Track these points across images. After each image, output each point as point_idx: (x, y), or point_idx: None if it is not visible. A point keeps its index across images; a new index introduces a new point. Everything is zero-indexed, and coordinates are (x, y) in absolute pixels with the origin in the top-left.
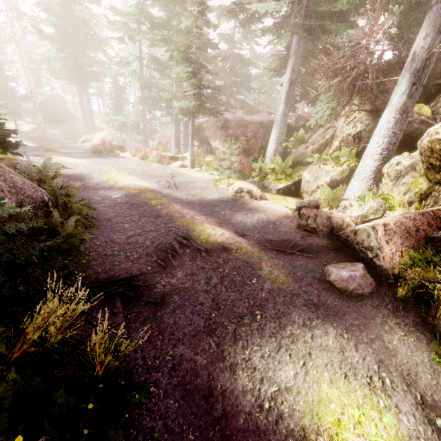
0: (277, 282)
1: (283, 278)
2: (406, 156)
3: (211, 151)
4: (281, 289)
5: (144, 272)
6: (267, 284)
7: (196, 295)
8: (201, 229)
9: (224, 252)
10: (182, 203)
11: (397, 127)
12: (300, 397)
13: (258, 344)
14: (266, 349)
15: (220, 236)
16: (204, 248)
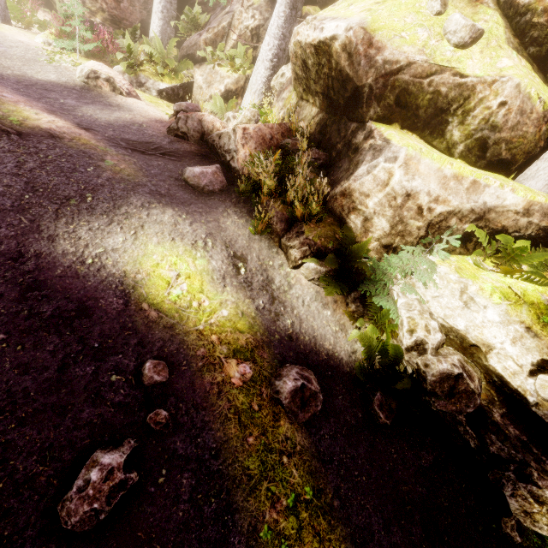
0: (121, 173)
1: (131, 172)
2: (290, 68)
3: (48, 2)
4: (124, 179)
5: None
6: (107, 173)
7: None
8: (12, 109)
9: (51, 139)
10: None
11: (286, 28)
12: (127, 254)
13: (87, 221)
14: (95, 224)
15: (47, 122)
16: (15, 130)
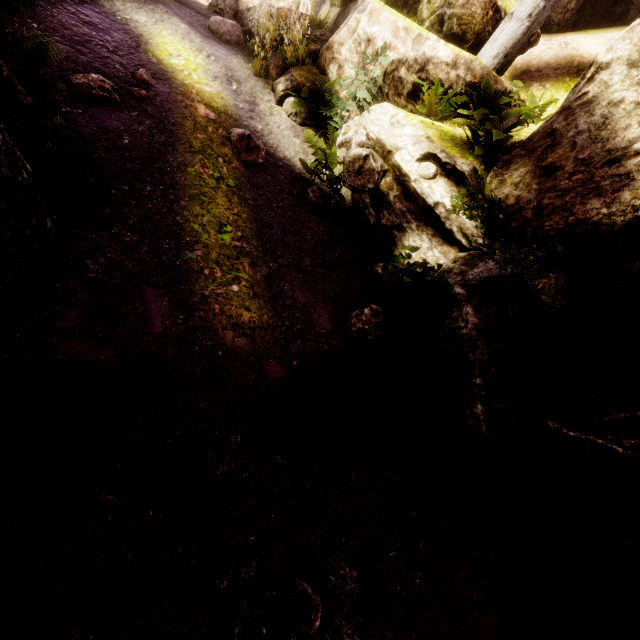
0: None
1: None
2: None
3: None
4: None
5: None
6: None
7: None
8: None
9: None
10: None
11: None
12: (146, 28)
13: (123, 0)
14: (128, 4)
15: None
16: None
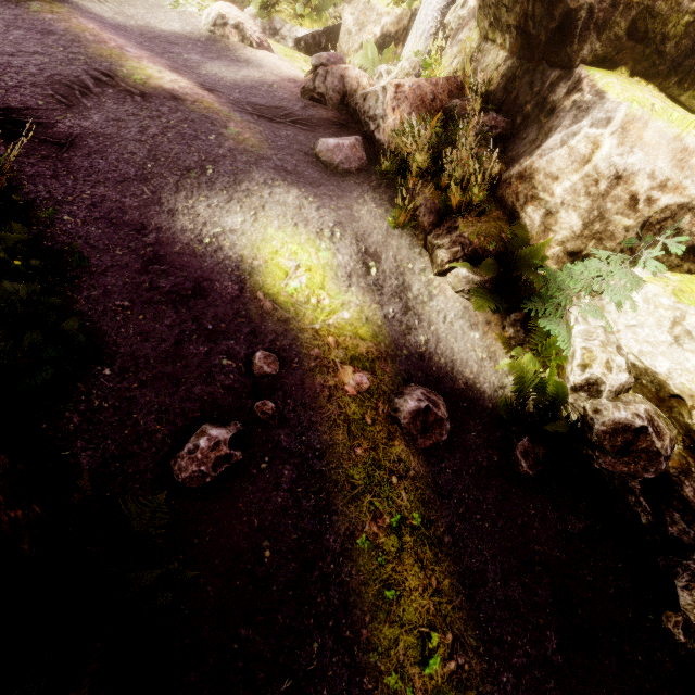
0: (245, 143)
1: (255, 142)
2: None
3: None
4: (247, 151)
5: (32, 106)
6: (229, 143)
7: (124, 144)
8: (136, 66)
9: (173, 101)
10: (101, 23)
11: None
12: (245, 237)
13: (206, 196)
14: (214, 201)
15: (170, 81)
16: (139, 91)
